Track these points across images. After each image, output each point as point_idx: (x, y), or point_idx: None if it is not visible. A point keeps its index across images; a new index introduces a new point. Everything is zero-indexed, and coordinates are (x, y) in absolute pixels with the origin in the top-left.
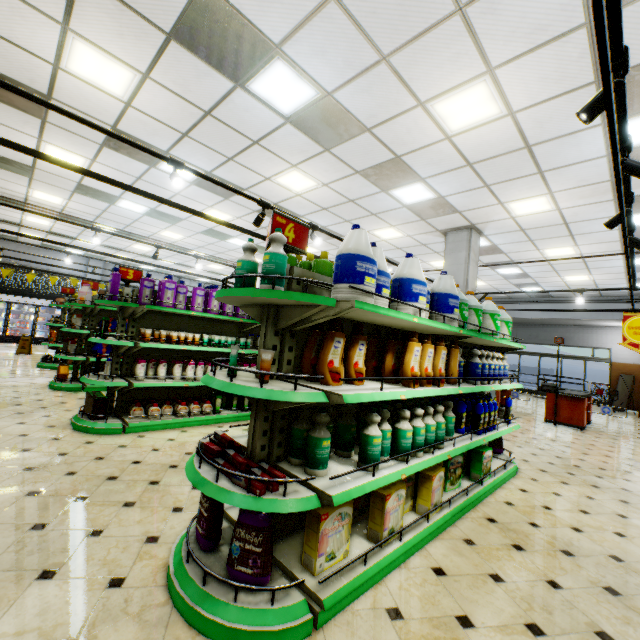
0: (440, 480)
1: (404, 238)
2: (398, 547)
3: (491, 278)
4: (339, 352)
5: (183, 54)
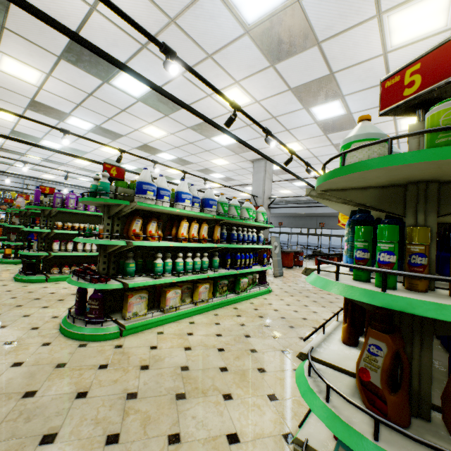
0: (206, 289)
1: (231, 164)
2: (173, 313)
3: (292, 188)
4: (139, 225)
5: (69, 66)
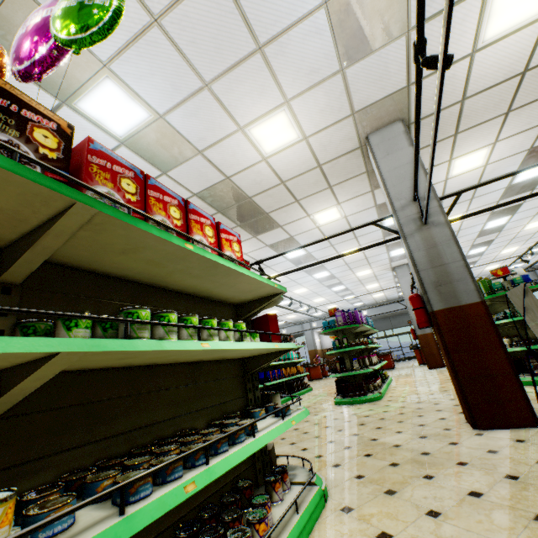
0: None
1: (369, 274)
2: None
3: (389, 290)
4: None
5: (372, 210)
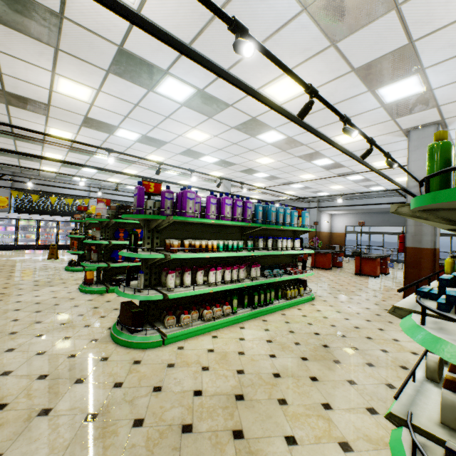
0: None
1: (362, 141)
2: None
3: None
4: None
5: None
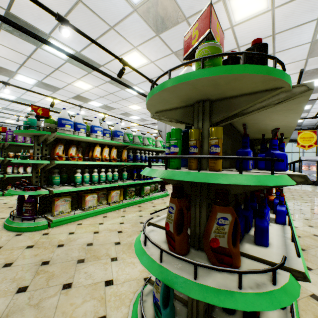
0: (117, 194)
1: (143, 109)
2: (91, 211)
3: None
4: (61, 150)
5: (8, 34)
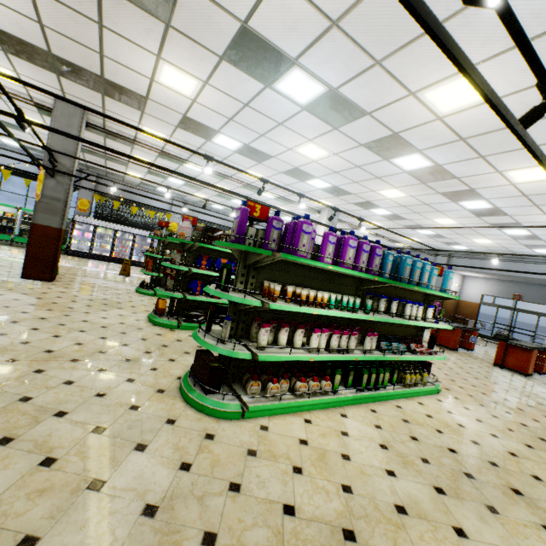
0: None
1: None
2: None
3: None
4: None
5: None
